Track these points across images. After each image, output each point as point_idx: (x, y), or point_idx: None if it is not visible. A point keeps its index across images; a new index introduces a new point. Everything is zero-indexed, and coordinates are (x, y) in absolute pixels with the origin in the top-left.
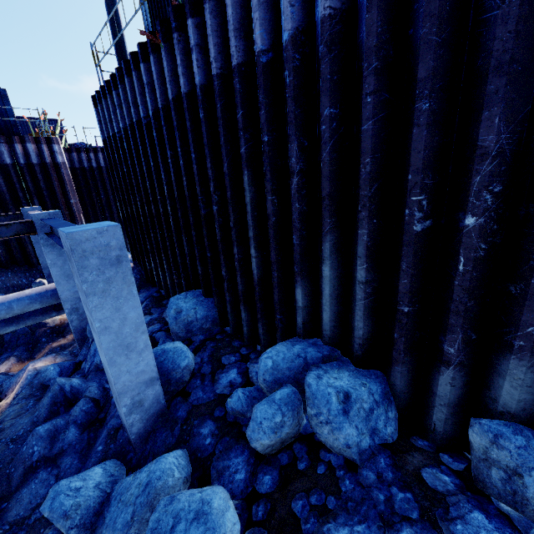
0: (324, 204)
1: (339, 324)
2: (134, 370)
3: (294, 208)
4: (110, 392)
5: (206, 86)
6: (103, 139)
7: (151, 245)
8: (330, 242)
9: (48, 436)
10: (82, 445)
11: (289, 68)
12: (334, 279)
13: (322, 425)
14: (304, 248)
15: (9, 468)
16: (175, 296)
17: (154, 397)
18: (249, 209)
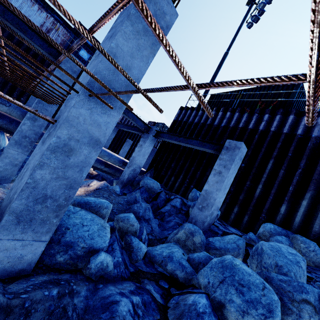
0: (312, 181)
1: (301, 226)
2: (220, 199)
3: (295, 178)
4: (161, 210)
5: (263, 131)
6: (175, 120)
7: (174, 165)
8: (310, 193)
9: (144, 210)
10: (157, 222)
11: (311, 142)
12: (306, 207)
13: (310, 252)
14: (293, 192)
15: (126, 212)
16: (195, 189)
17: (214, 216)
18: (267, 171)
